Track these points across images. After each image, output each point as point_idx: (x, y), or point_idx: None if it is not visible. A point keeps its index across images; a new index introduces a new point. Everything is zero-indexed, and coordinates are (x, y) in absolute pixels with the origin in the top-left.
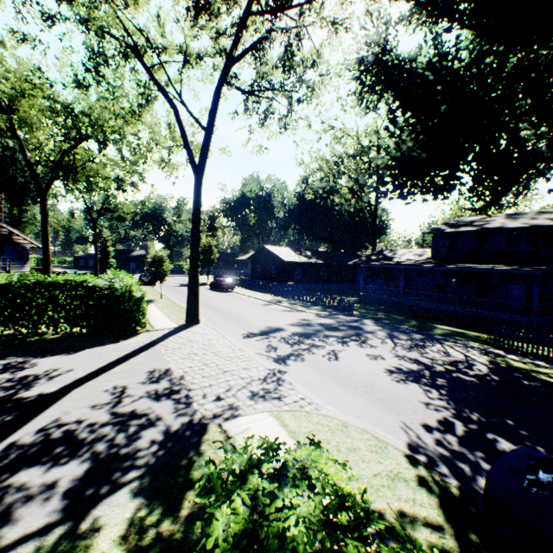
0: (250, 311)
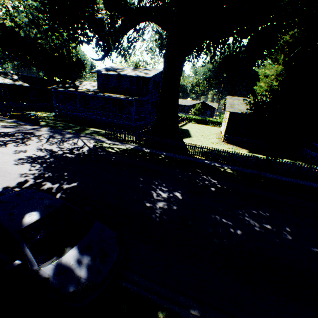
0: None
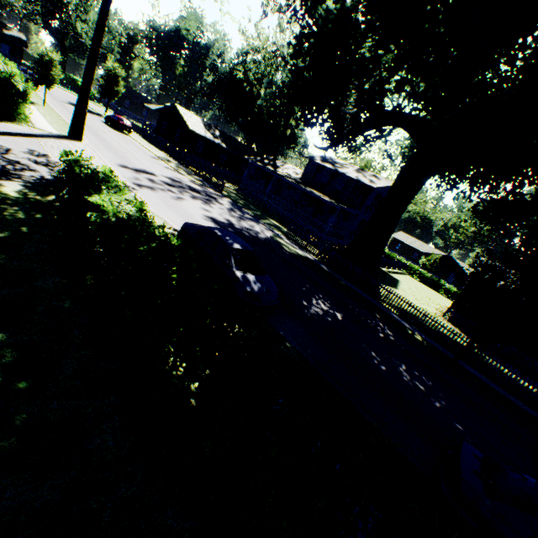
0: (135, 155)
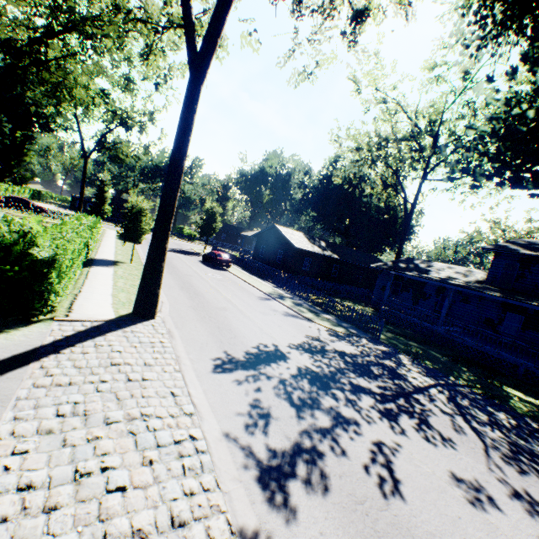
0: (240, 306)
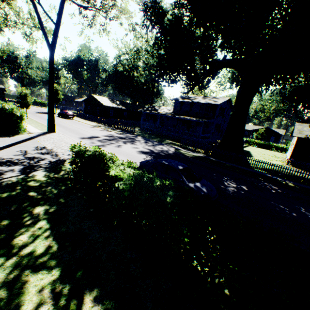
0: (83, 129)
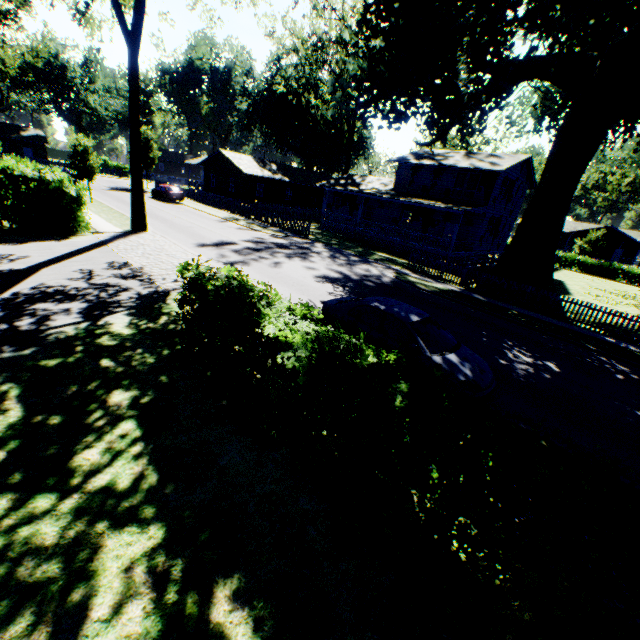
0: (202, 226)
